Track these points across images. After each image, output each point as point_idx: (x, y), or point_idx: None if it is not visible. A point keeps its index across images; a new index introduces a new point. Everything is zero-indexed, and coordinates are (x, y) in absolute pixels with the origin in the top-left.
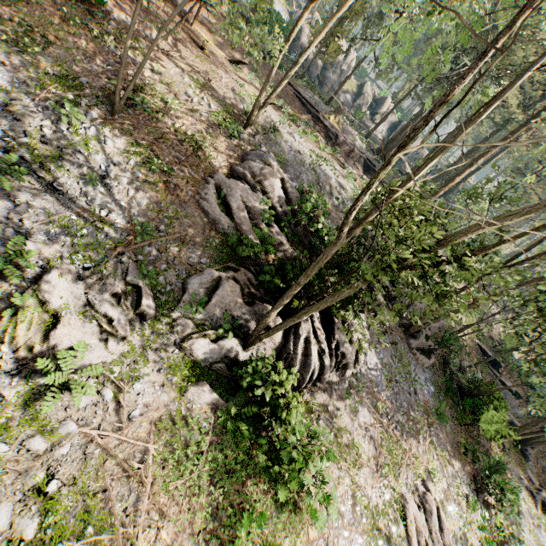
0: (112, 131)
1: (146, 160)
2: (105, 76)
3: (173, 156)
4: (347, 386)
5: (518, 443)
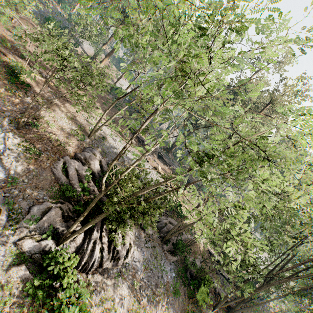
0: (14, 135)
1: (28, 149)
2: (19, 112)
3: (44, 147)
4: (118, 271)
5: (228, 311)
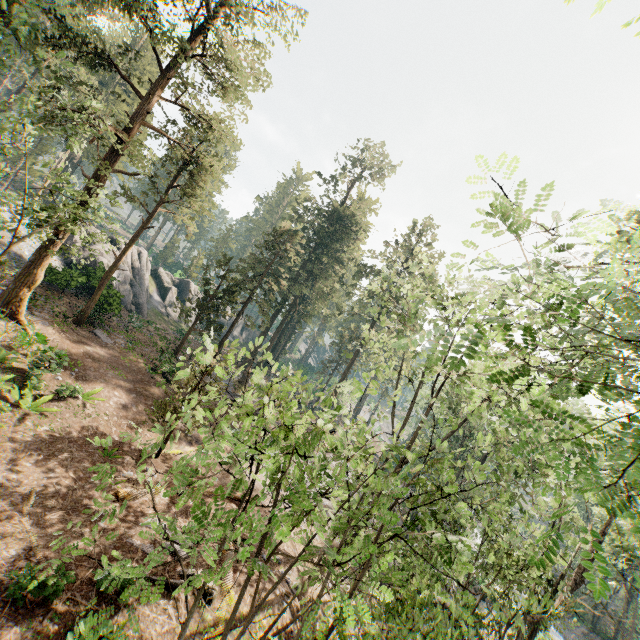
0: None
1: None
2: None
3: None
4: None
5: None
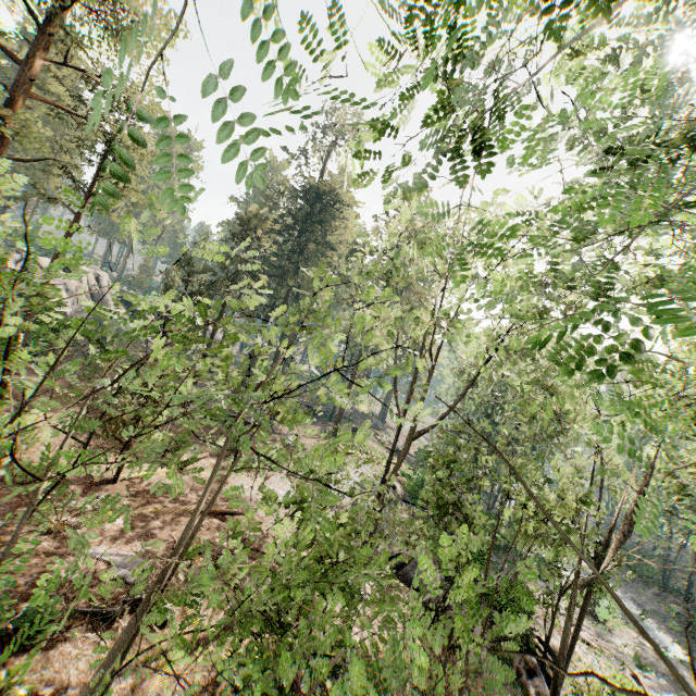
0: None
1: None
2: None
3: None
4: None
5: None
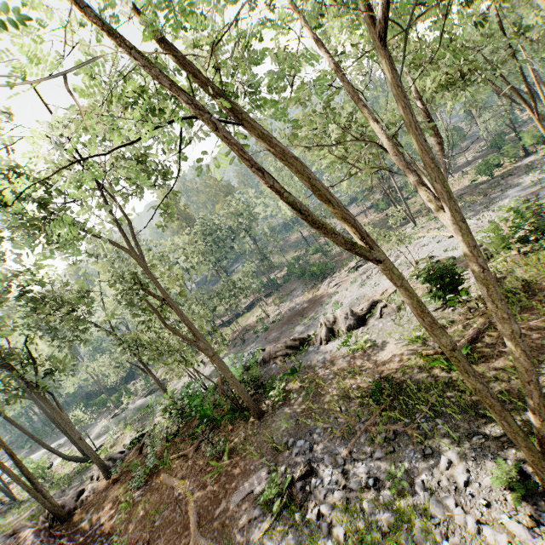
0: None
1: None
2: None
3: None
4: None
5: None
